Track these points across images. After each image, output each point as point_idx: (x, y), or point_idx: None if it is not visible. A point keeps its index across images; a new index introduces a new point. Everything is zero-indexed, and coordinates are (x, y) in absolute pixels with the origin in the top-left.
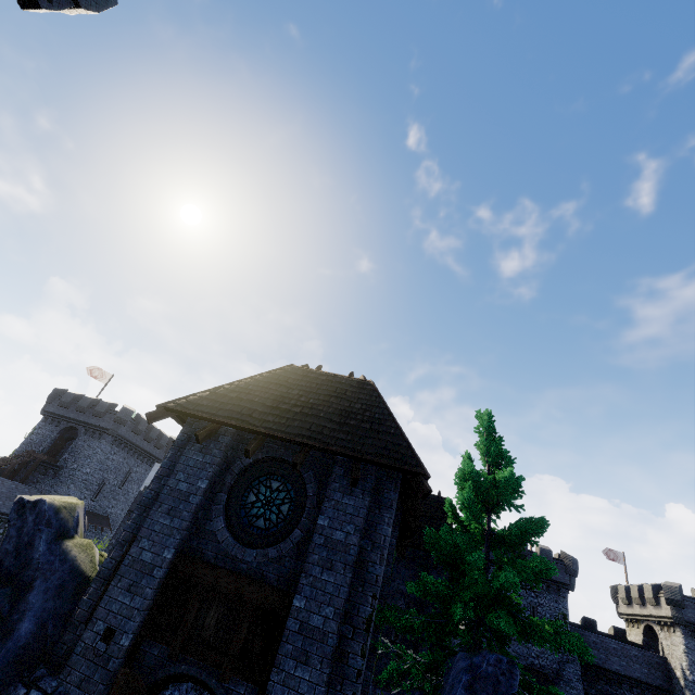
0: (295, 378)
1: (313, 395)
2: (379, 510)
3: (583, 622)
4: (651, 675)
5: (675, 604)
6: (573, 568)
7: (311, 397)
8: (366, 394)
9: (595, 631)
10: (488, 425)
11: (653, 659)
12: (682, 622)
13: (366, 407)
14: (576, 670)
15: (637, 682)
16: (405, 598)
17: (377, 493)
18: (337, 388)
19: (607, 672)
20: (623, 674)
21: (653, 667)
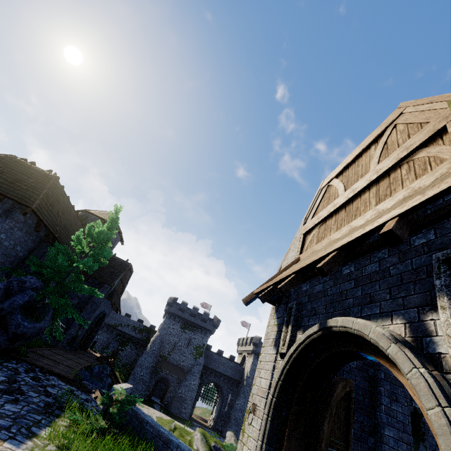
0: (9, 161)
1: (9, 169)
2: (6, 218)
3: (217, 352)
4: (234, 375)
5: (255, 345)
6: (217, 323)
7: (7, 170)
8: (44, 178)
9: (221, 356)
10: (117, 214)
11: (238, 368)
12: (255, 353)
13: (36, 182)
14: (199, 368)
15: (228, 377)
16: (79, 300)
17: (9, 212)
18: (30, 171)
19: (216, 372)
20: (223, 373)
21: (237, 371)
